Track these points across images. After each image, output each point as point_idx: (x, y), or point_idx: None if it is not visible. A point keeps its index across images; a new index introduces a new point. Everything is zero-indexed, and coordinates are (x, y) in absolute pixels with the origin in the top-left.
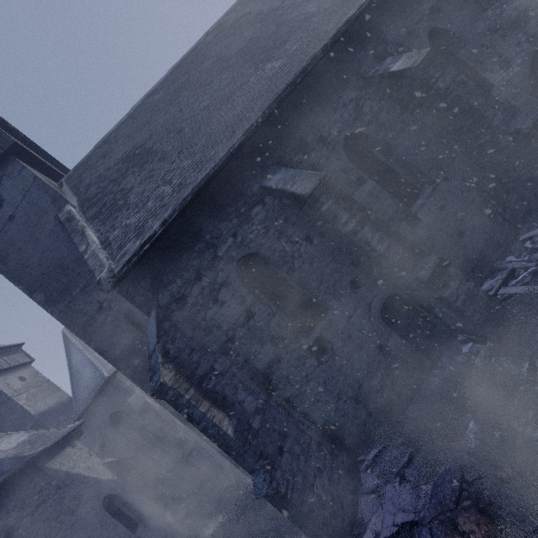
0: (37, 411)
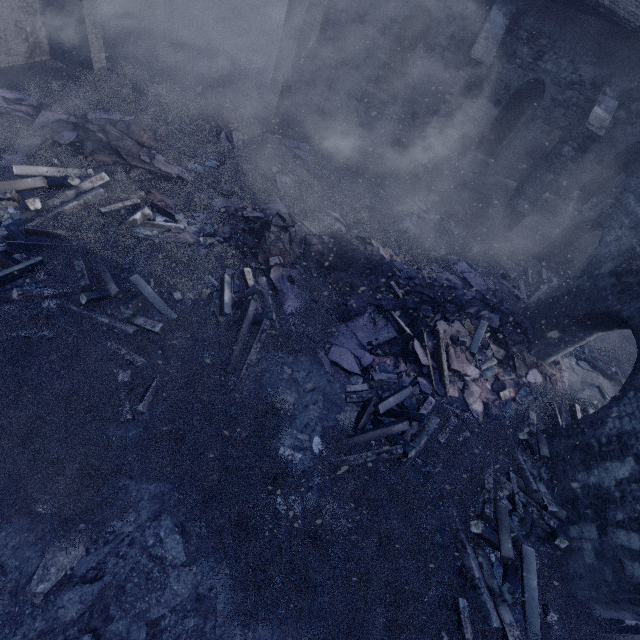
0: None
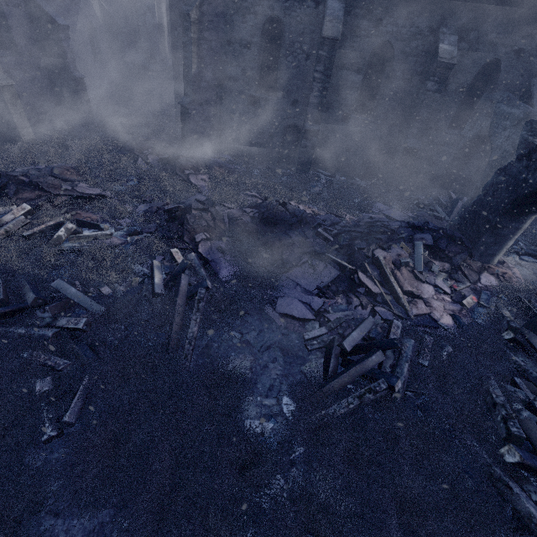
0: None
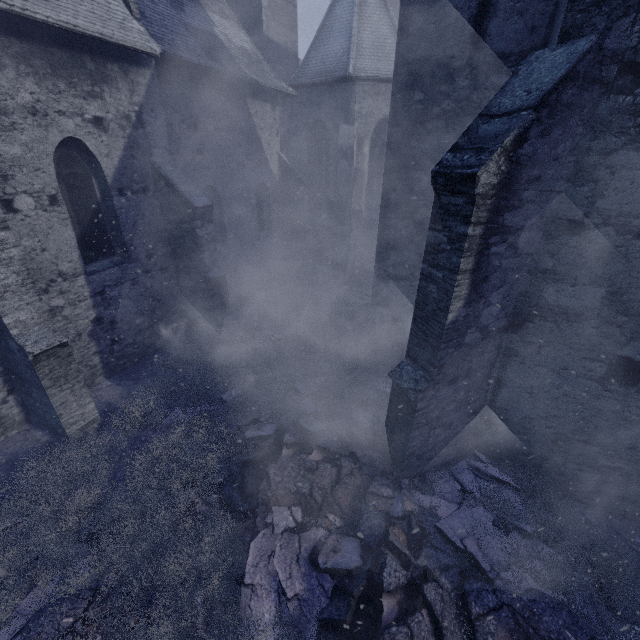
0: (268, 31)
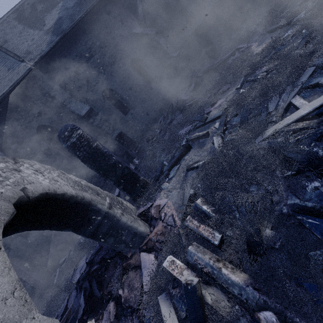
0: None
